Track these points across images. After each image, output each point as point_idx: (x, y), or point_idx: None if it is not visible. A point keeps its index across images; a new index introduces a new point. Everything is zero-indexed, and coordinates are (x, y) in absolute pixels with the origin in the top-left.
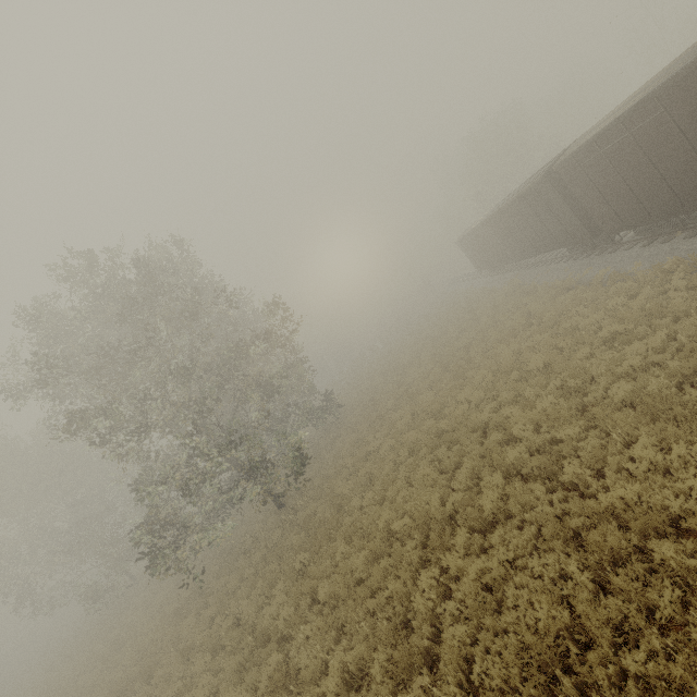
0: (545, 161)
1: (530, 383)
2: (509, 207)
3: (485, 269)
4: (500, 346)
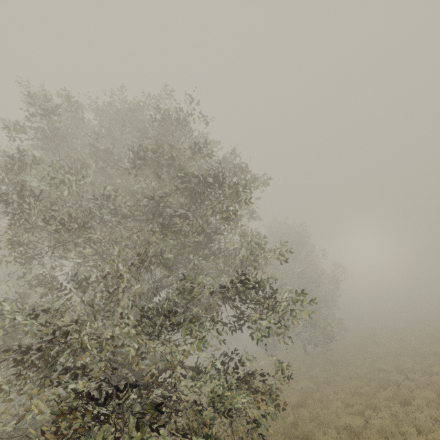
0: None
1: None
2: None
3: None
4: None
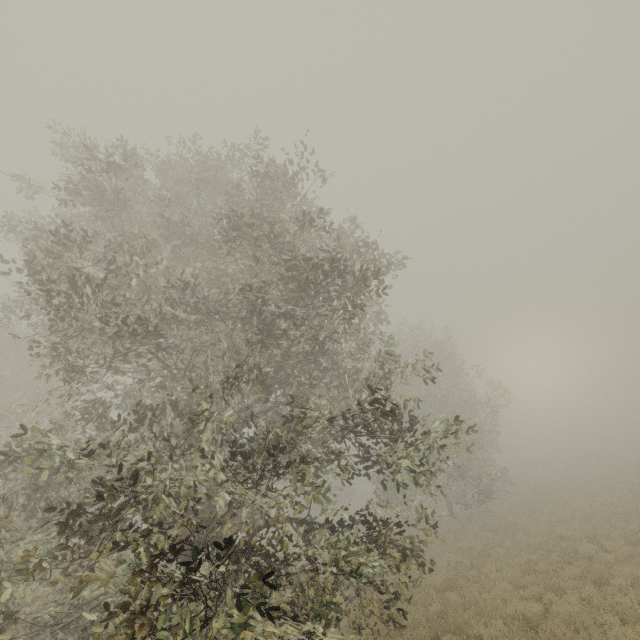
0: None
1: None
2: None
3: None
4: None
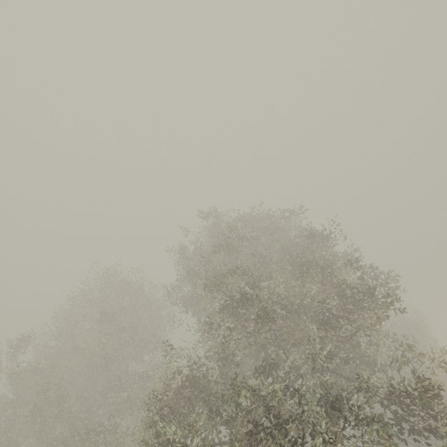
0: None
1: None
2: None
3: None
4: None
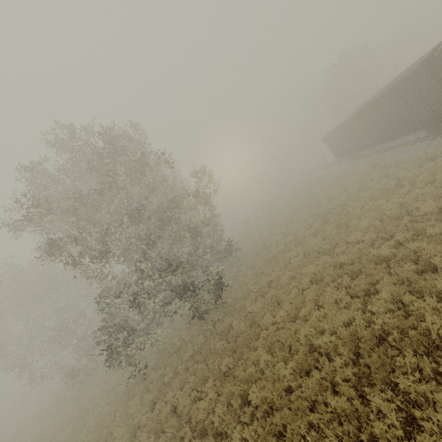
0: (385, 83)
1: (428, 224)
2: (378, 100)
3: (343, 157)
4: (379, 201)
